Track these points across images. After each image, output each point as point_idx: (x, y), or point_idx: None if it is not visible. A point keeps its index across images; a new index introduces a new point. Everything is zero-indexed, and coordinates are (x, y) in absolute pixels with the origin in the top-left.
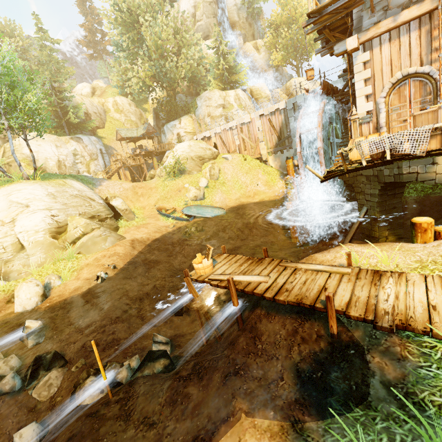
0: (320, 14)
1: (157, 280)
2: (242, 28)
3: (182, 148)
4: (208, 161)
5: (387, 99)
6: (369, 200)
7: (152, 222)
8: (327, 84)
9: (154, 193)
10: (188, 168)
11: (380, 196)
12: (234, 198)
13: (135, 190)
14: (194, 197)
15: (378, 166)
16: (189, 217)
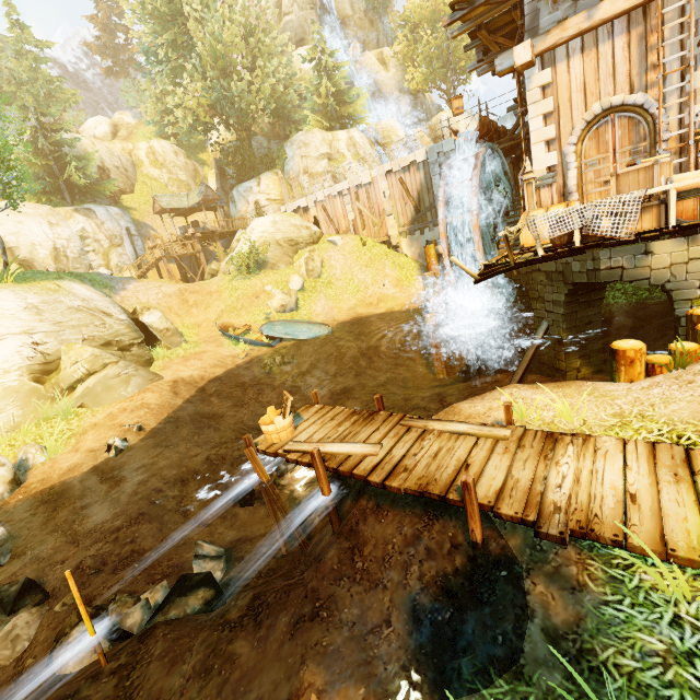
0: (470, 4)
1: (213, 447)
2: (359, 28)
3: (262, 227)
4: (304, 248)
5: (578, 147)
6: (551, 311)
7: (211, 350)
8: (488, 122)
9: (215, 301)
10: (272, 260)
11: (568, 305)
12: (346, 307)
13: (184, 296)
14: (280, 306)
15: (563, 256)
16: (272, 340)
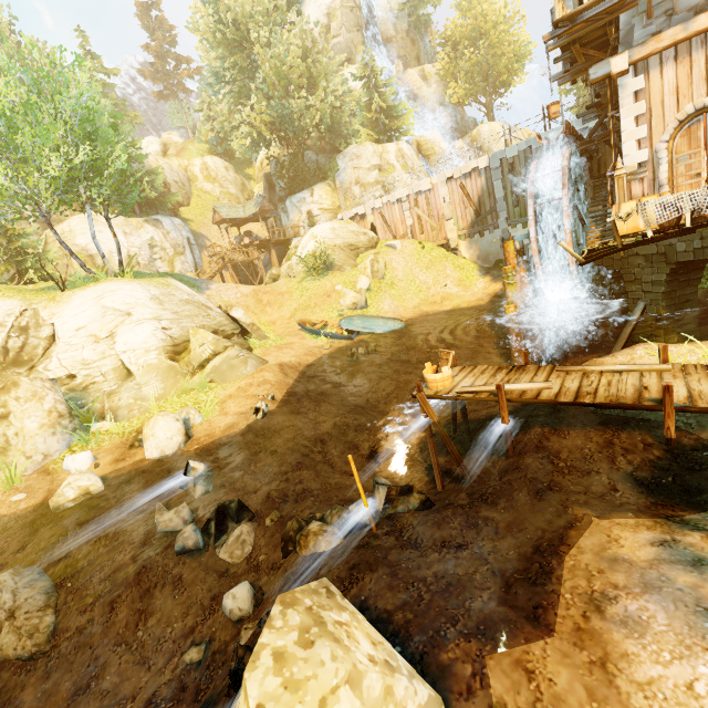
0: (572, 22)
1: (335, 416)
2: (401, 47)
3: (322, 233)
4: (364, 252)
5: (670, 144)
6: (650, 291)
7: (297, 341)
8: (569, 126)
9: (288, 301)
10: (338, 262)
11: (669, 283)
12: (411, 306)
13: (258, 296)
14: (352, 304)
15: (672, 237)
16: (349, 334)
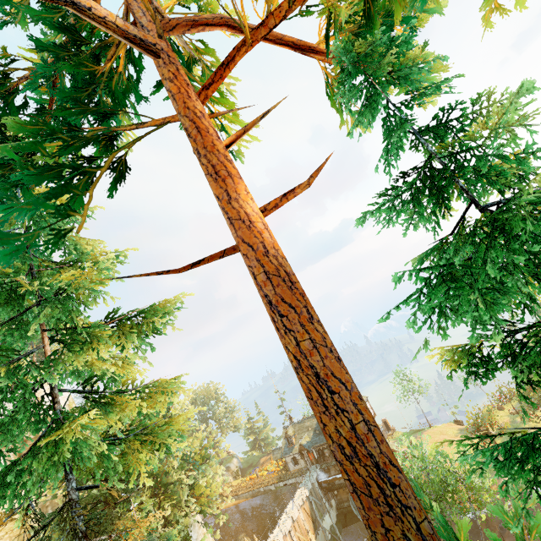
0: None
1: None
2: None
3: None
4: None
5: None
6: None
7: None
8: None
9: None
10: None
11: None
12: None
13: None
14: None
15: None
16: None
